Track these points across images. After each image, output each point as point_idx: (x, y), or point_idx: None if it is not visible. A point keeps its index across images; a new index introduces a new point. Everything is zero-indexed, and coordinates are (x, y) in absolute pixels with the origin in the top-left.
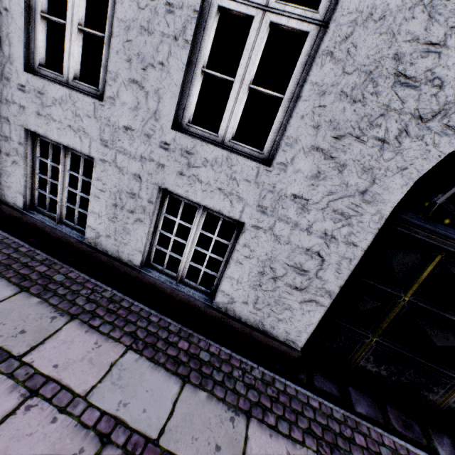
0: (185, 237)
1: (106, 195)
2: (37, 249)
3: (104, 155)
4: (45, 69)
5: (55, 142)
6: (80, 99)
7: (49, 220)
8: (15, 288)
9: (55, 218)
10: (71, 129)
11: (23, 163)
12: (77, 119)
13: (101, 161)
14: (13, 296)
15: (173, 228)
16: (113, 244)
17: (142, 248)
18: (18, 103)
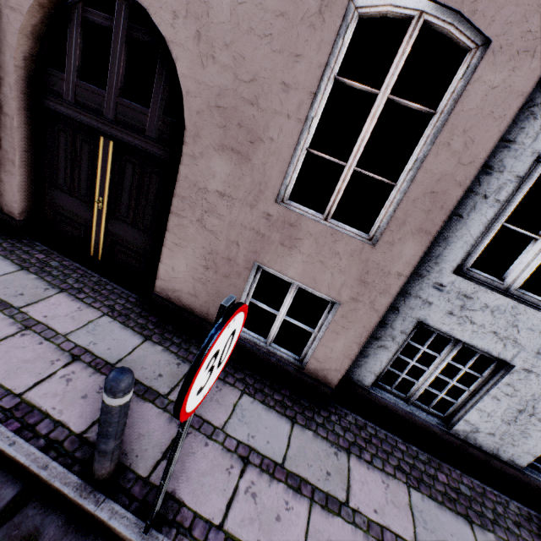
0: (452, 376)
1: (512, 399)
2: (408, 442)
3: (533, 366)
4: (477, 272)
5: (445, 334)
6: (527, 313)
7: (398, 401)
8: (463, 520)
9: (401, 397)
10: (494, 335)
11: (395, 350)
12: (511, 328)
13: (524, 370)
14: (475, 535)
15: (431, 363)
16: (494, 441)
17: (539, 453)
18: (423, 298)
